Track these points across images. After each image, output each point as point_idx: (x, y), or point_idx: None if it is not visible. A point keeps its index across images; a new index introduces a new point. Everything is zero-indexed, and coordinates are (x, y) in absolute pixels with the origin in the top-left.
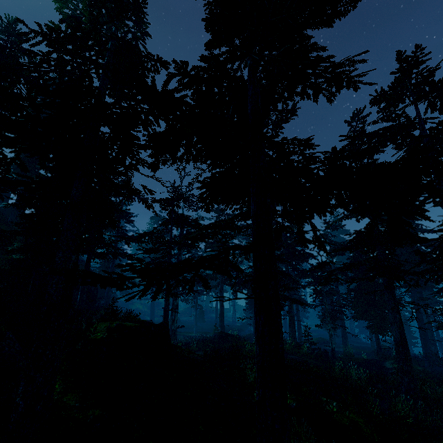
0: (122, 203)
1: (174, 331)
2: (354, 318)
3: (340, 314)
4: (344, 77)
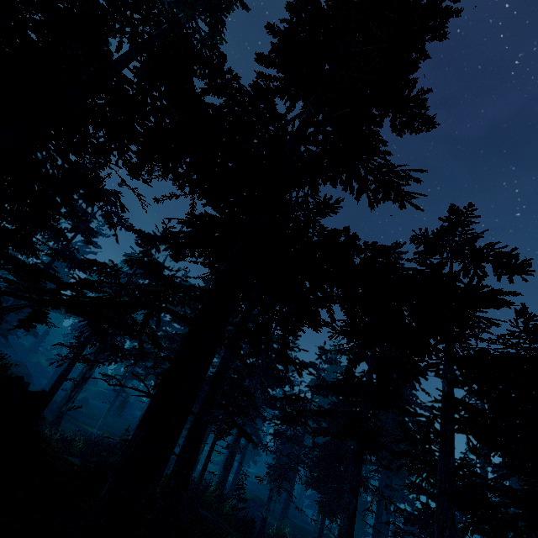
0: (92, 216)
1: (62, 413)
2: (307, 484)
3: (293, 472)
4: (394, 187)
